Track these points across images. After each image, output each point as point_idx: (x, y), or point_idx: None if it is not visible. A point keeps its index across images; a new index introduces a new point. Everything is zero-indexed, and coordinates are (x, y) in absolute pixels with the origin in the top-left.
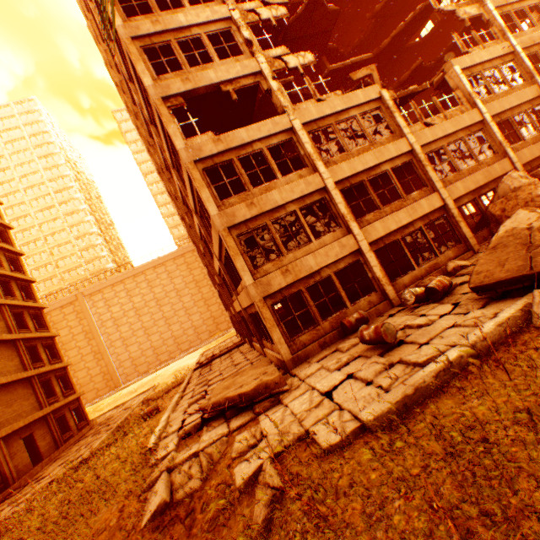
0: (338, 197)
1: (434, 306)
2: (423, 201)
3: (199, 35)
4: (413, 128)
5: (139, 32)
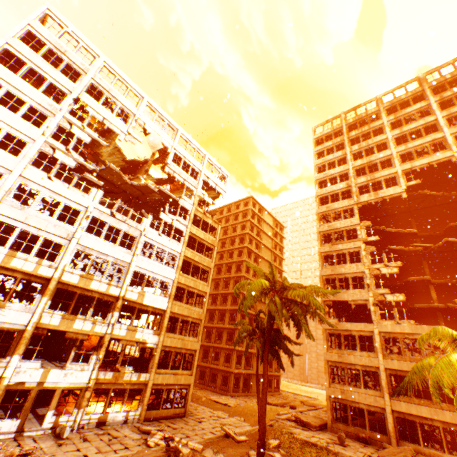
0: (383, 376)
1: None
2: (447, 412)
3: (348, 276)
4: None
5: (325, 273)
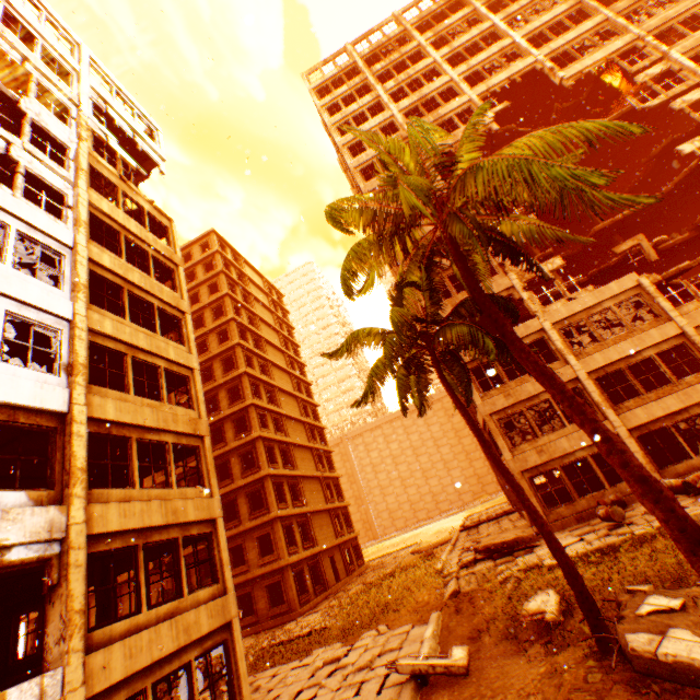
0: (591, 386)
1: (682, 499)
2: None
3: None
4: (685, 308)
5: None
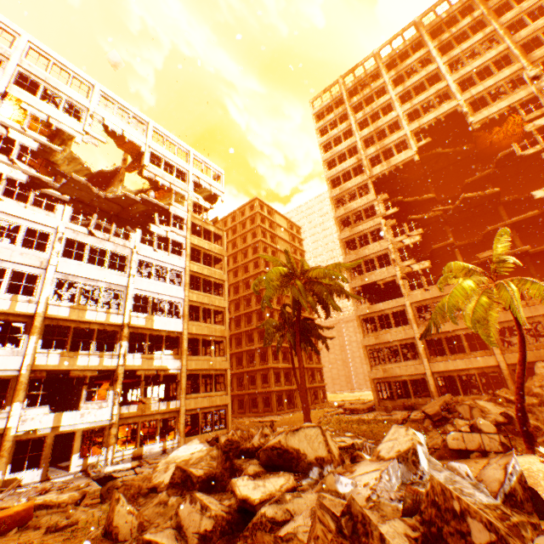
0: (420, 344)
1: None
2: (480, 358)
3: (373, 257)
4: None
5: (349, 260)
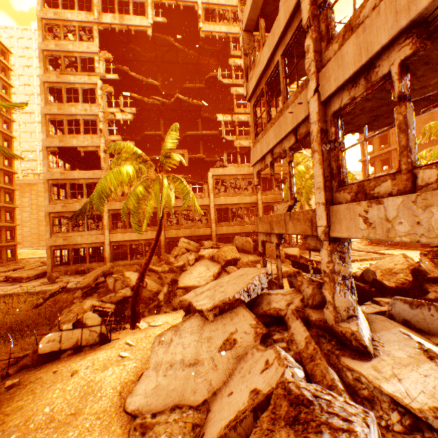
0: (106, 217)
1: None
2: (150, 232)
3: (80, 119)
4: None
5: (50, 112)
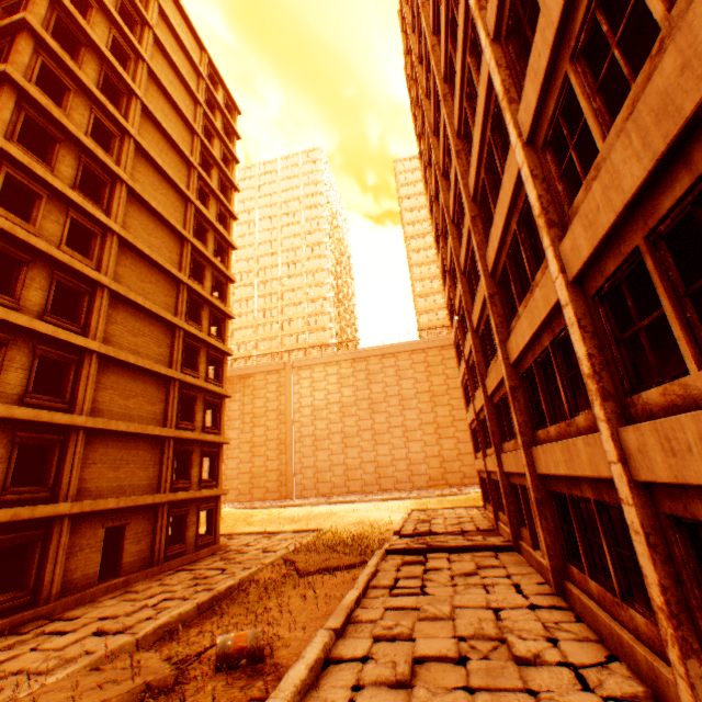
0: None
1: None
2: None
3: None
4: None
5: None
